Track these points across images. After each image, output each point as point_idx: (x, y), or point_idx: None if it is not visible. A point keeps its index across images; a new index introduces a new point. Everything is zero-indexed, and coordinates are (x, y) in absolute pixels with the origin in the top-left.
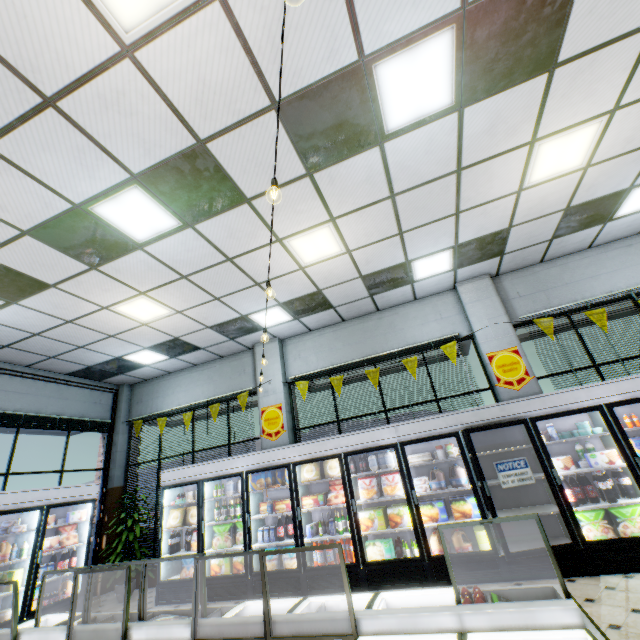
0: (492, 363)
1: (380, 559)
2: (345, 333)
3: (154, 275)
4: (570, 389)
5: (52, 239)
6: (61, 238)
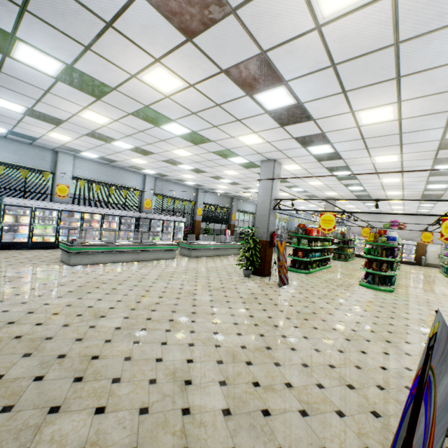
0: (145, 201)
1: None
2: (104, 169)
3: (93, 142)
4: (160, 215)
5: (95, 133)
6: (97, 134)
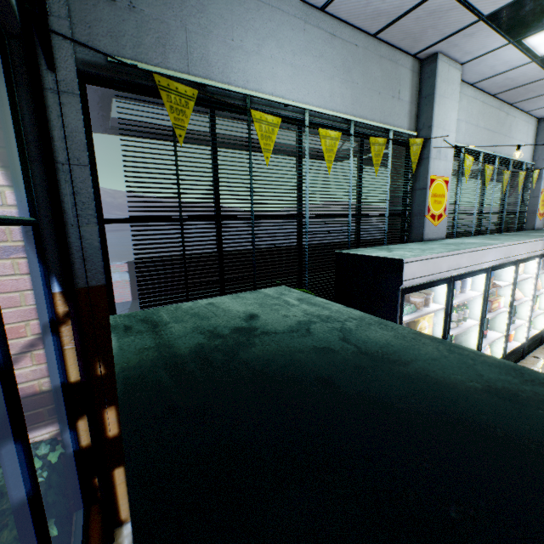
0: (541, 197)
1: (532, 336)
2: (488, 112)
3: None
4: None
5: None
6: None
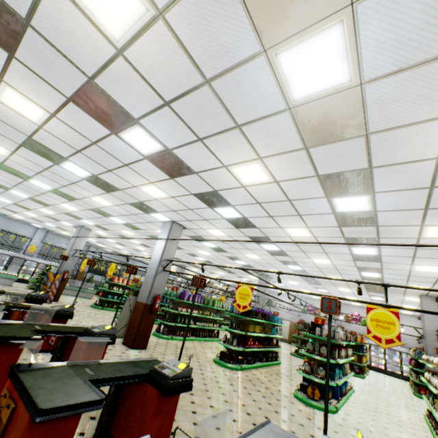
0: (30, 246)
1: None
2: (1, 219)
3: None
4: (38, 258)
5: None
6: None
